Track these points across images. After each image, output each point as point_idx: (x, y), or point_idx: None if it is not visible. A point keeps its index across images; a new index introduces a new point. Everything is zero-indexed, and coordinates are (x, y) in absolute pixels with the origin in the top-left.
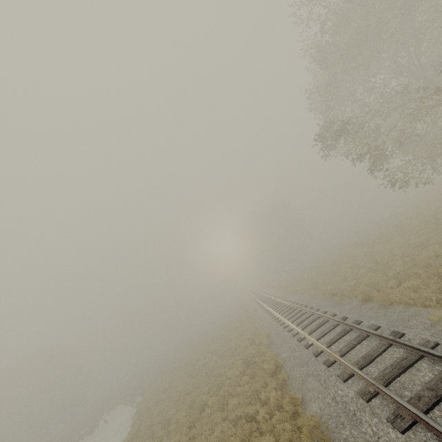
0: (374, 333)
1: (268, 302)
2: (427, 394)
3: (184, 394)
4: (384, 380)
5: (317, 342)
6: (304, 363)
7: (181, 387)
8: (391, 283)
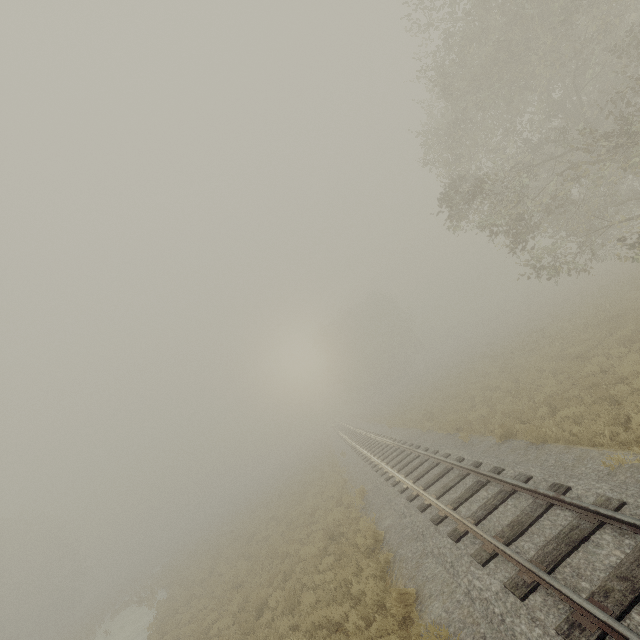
0: (525, 488)
1: (362, 442)
2: (618, 587)
3: (233, 587)
4: (546, 562)
5: (438, 503)
6: (419, 535)
7: (228, 575)
8: (541, 411)
